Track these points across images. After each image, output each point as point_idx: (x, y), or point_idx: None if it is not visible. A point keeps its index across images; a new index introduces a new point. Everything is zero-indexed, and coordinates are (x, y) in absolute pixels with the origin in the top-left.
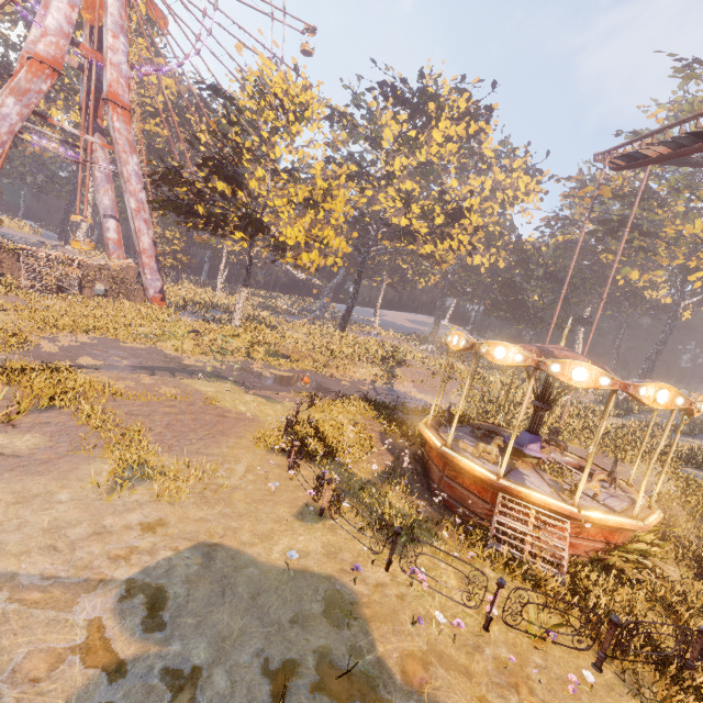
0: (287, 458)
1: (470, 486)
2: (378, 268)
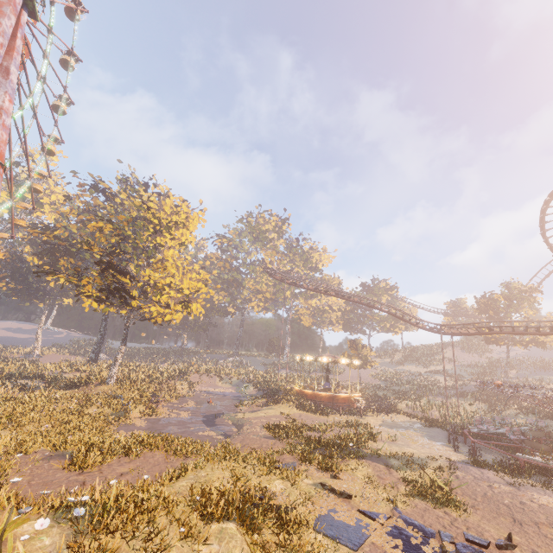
0: (334, 414)
1: (342, 401)
2: (64, 293)
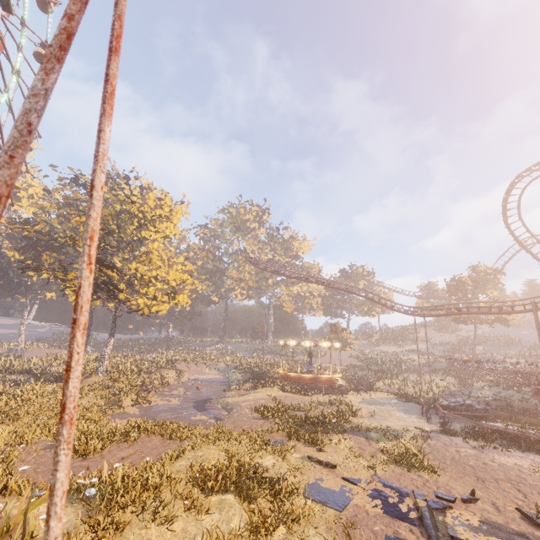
0: (317, 394)
1: (324, 382)
2: (46, 287)
